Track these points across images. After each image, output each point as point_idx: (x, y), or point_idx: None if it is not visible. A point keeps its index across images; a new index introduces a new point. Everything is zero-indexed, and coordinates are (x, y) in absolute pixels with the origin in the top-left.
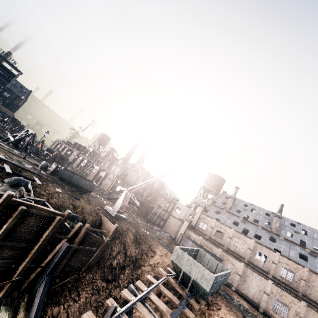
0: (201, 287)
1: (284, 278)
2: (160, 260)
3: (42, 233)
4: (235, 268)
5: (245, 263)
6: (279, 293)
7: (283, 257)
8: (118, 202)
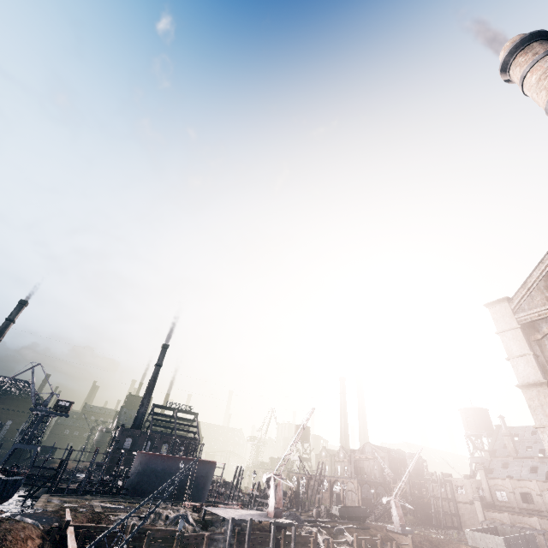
0: None
1: None
2: None
3: None
4: None
5: None
6: None
7: None
8: (393, 516)
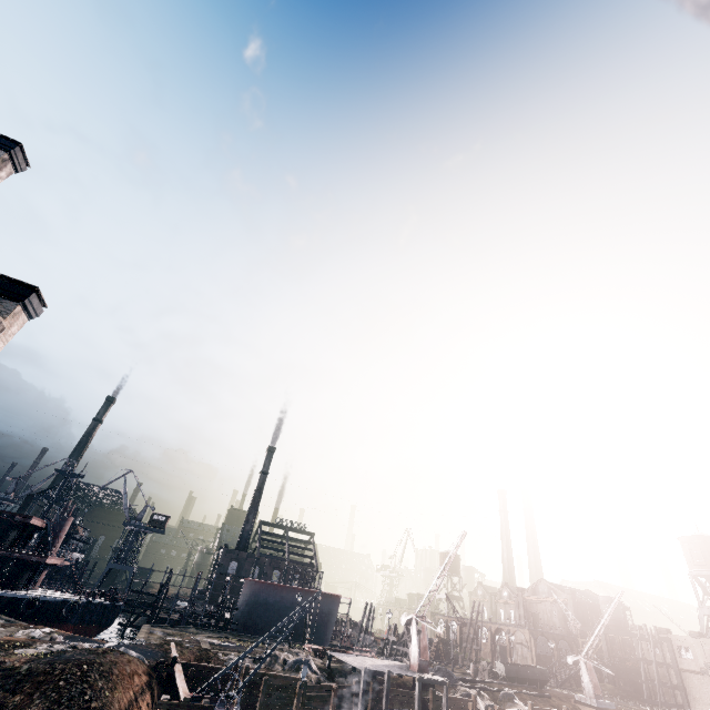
0: None
1: None
2: None
3: None
4: None
5: None
6: None
7: None
8: (584, 682)
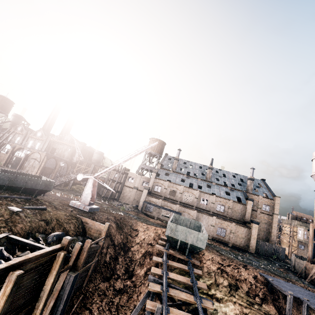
0: (197, 247)
1: (219, 211)
2: (145, 236)
3: (43, 283)
4: (190, 216)
5: (195, 209)
6: (220, 223)
7: (218, 197)
8: (85, 193)
